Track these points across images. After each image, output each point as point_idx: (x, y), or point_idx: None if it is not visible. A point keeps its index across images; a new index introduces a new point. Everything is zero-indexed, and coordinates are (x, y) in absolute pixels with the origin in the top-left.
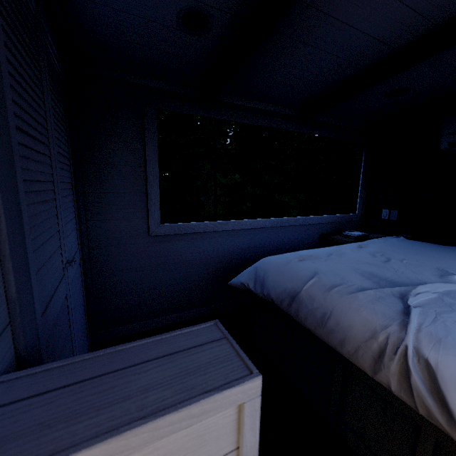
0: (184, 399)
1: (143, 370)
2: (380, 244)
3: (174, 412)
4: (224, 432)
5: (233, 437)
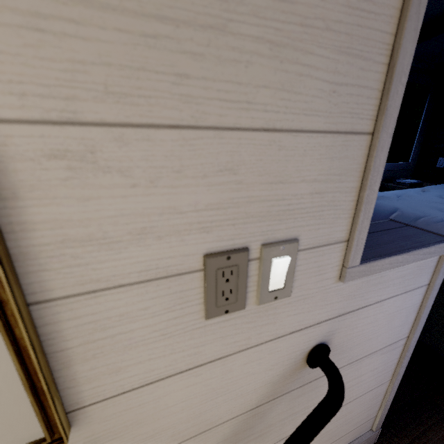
0: (422, 245)
1: (377, 235)
2: (440, 189)
3: (425, 248)
4: (428, 272)
5: (430, 276)
